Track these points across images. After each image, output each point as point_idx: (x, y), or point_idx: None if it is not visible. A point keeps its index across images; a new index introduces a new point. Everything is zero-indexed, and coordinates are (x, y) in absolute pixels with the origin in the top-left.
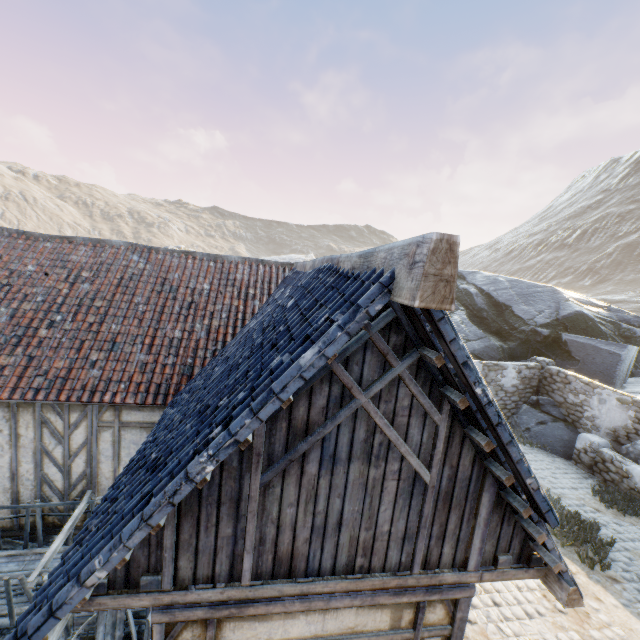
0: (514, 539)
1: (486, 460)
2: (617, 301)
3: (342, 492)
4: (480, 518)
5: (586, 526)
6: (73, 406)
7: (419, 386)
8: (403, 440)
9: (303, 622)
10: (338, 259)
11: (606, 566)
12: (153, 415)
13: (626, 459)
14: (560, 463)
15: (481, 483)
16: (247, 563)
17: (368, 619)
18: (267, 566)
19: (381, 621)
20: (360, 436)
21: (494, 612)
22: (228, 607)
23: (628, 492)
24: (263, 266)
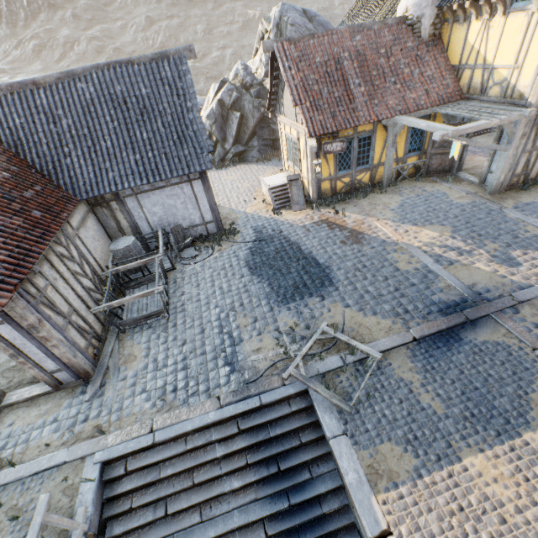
0: None
1: None
2: None
3: None
4: None
5: None
6: (59, 235)
7: None
8: None
9: None
10: (129, 60)
11: None
12: (77, 216)
13: None
14: None
15: None
16: None
17: None
18: None
19: None
20: None
21: None
22: None
23: None
24: None
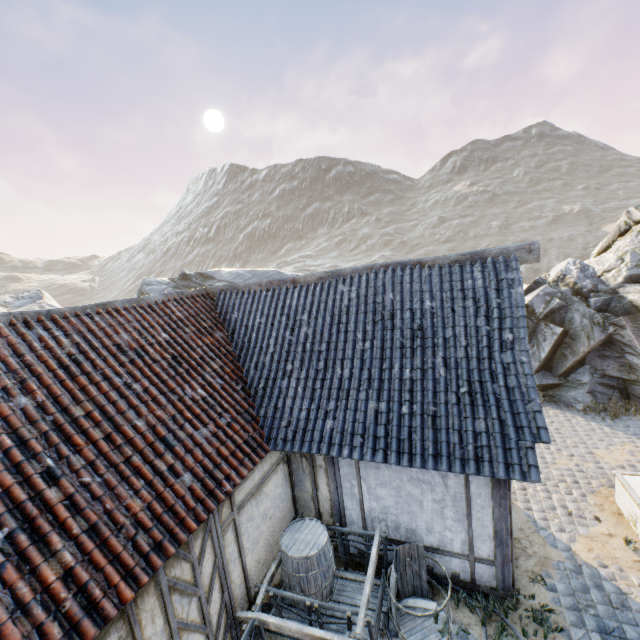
0: None
1: None
2: None
3: None
4: None
5: None
6: (194, 533)
7: None
8: None
9: None
10: (418, 261)
11: None
12: (254, 476)
13: None
14: None
15: None
16: None
17: None
18: None
19: None
20: None
21: None
22: None
23: None
24: (185, 298)
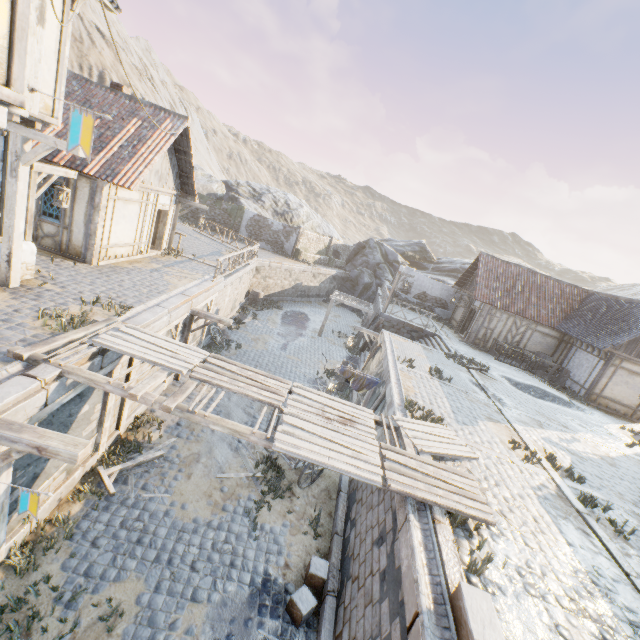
0: None
1: None
2: None
3: None
4: None
5: None
6: (525, 320)
7: None
8: None
9: (636, 368)
10: None
11: None
12: (545, 330)
13: None
14: None
15: None
16: (633, 352)
17: None
18: (635, 355)
19: None
20: None
21: None
22: (627, 358)
23: None
24: (575, 288)
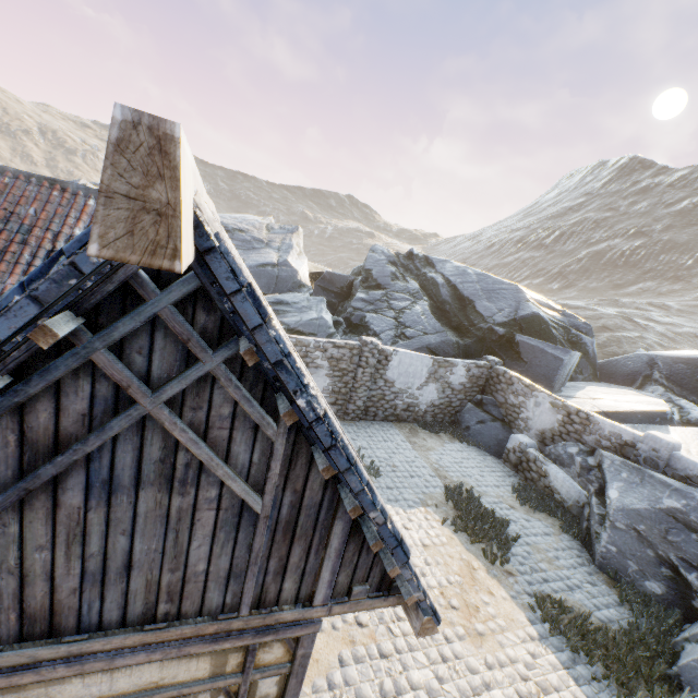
0: (375, 567)
1: (340, 484)
2: (576, 307)
3: (129, 528)
4: (331, 549)
5: (497, 524)
6: None
7: (246, 389)
8: (223, 460)
9: (79, 686)
10: None
11: (505, 561)
12: None
13: (547, 459)
14: (490, 461)
15: (335, 509)
16: None
17: (179, 670)
18: (10, 627)
19: (198, 670)
20: (153, 455)
21: (388, 613)
22: None
23: (543, 490)
24: None
